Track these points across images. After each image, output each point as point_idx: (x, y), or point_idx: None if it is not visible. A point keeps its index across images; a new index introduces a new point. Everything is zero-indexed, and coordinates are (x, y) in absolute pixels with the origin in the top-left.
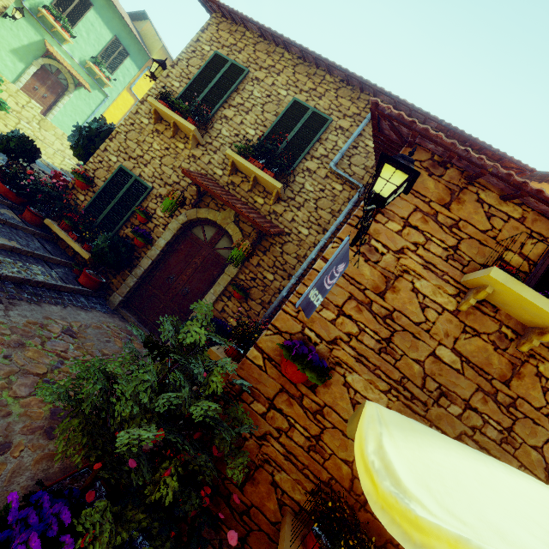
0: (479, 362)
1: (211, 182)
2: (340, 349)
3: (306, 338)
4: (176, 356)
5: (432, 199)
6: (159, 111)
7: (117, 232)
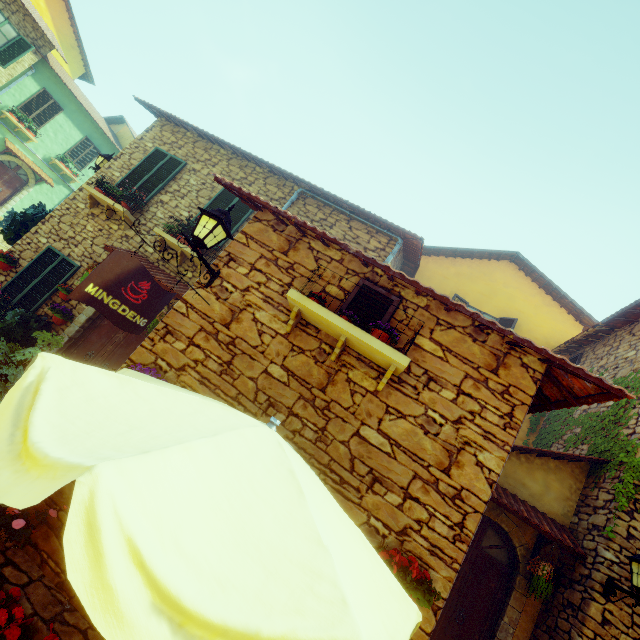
0: (302, 374)
1: (139, 258)
2: (187, 374)
3: (158, 367)
4: (1, 370)
5: (275, 248)
6: (95, 197)
7: (36, 311)
